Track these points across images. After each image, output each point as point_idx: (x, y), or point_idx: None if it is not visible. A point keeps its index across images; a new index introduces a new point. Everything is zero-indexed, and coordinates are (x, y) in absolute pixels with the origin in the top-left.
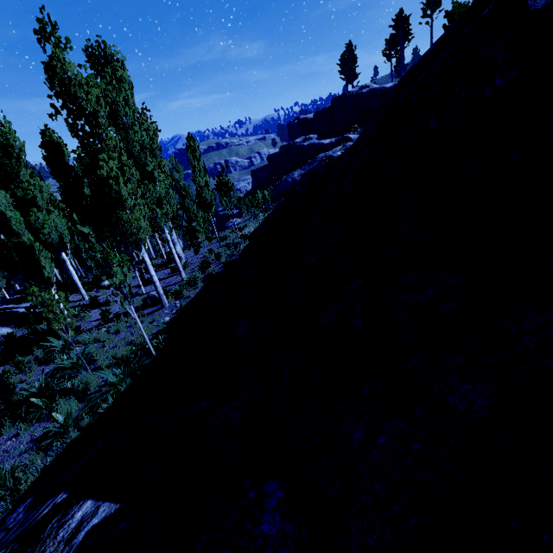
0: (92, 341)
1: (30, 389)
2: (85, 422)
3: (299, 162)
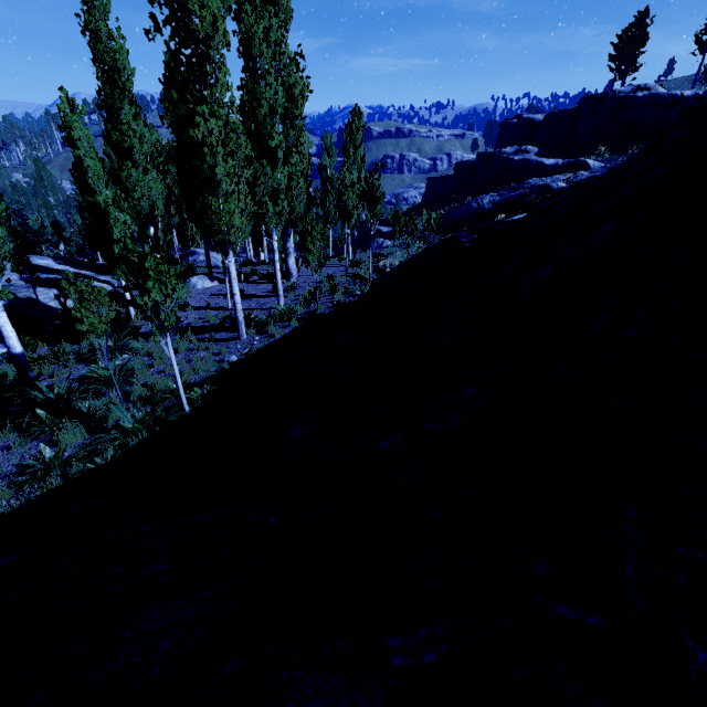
0: (143, 353)
1: (48, 393)
2: (74, 470)
3: (498, 182)
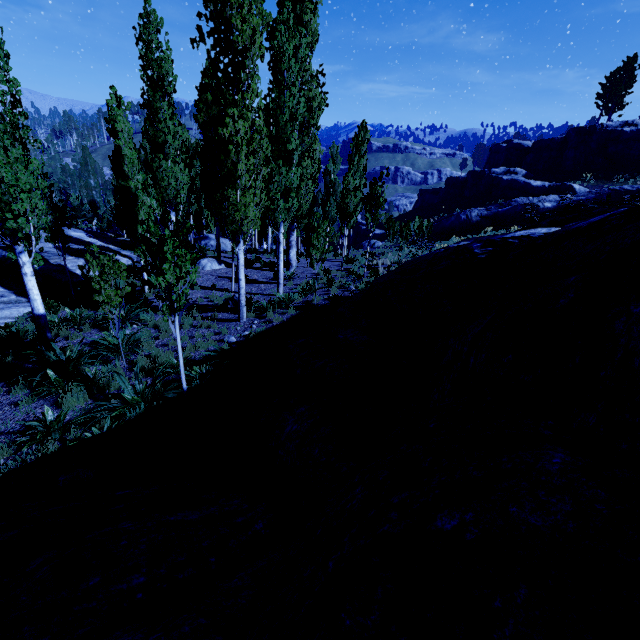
0: (151, 325)
1: (60, 355)
2: (72, 435)
3: (486, 198)
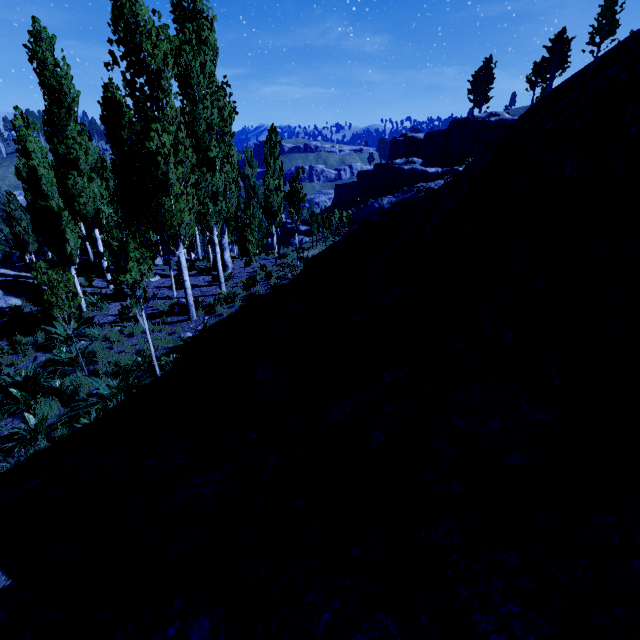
0: (100, 338)
1: (15, 376)
2: (59, 433)
3: (393, 187)
